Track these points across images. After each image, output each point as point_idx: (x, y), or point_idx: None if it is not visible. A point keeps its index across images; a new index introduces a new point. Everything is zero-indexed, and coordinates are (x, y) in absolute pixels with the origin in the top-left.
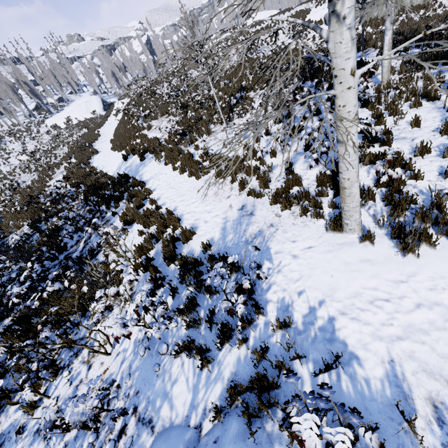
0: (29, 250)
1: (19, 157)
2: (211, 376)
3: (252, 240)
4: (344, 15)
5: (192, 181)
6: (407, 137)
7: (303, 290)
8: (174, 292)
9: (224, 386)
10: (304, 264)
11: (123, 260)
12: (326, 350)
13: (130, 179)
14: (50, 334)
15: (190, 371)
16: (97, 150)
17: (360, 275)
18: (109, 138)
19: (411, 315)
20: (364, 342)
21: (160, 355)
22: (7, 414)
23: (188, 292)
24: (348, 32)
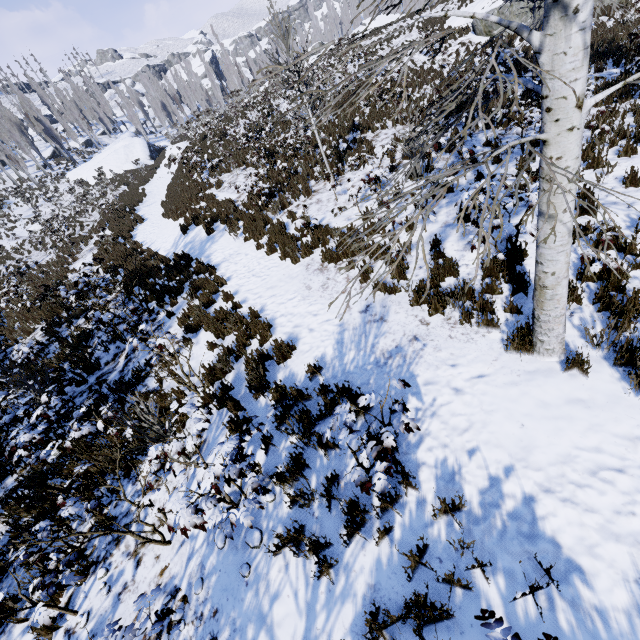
0: (43, 368)
1: (29, 226)
2: (335, 589)
3: (385, 361)
4: (577, 5)
5: (286, 266)
6: (619, 202)
7: (476, 447)
8: (268, 443)
9: (357, 608)
10: (473, 404)
11: (186, 388)
12: (525, 553)
13: (192, 262)
14: (76, 510)
15: (300, 579)
16: (142, 216)
17: (569, 425)
18: (159, 200)
19: None
20: (589, 543)
21: (250, 548)
22: (10, 637)
23: (289, 443)
24: (579, 35)
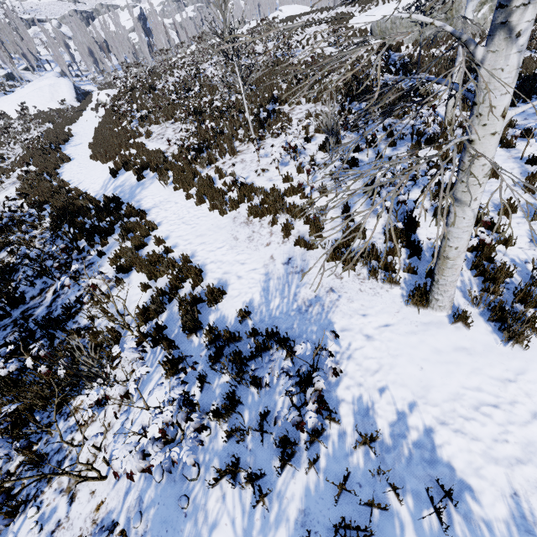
0: None
1: None
2: (270, 516)
3: (307, 309)
4: (520, 30)
5: (214, 217)
6: (485, 189)
7: (385, 386)
8: (203, 381)
9: (290, 532)
10: (382, 349)
11: (118, 326)
12: (427, 476)
13: (123, 205)
14: (5, 452)
15: (237, 507)
16: (68, 156)
17: (457, 369)
18: (86, 142)
19: (528, 428)
20: (475, 466)
21: (188, 481)
22: None
23: (223, 381)
24: (516, 56)
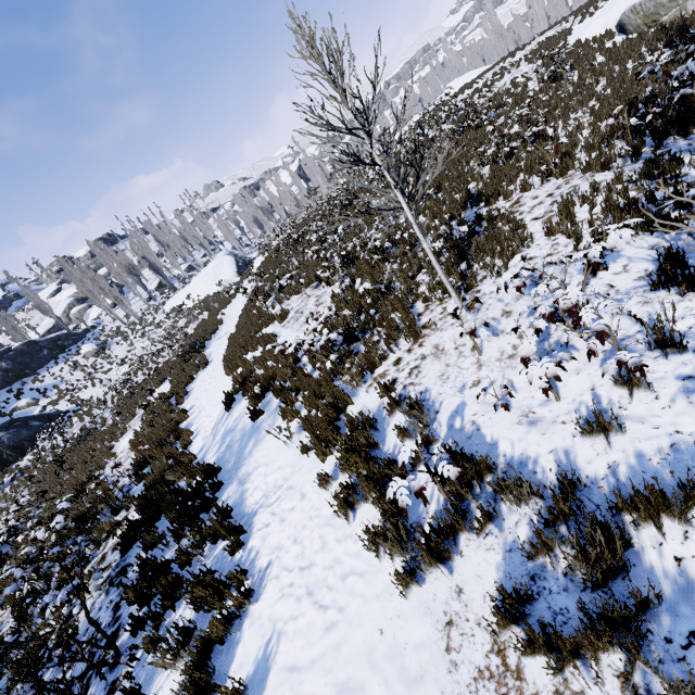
0: None
1: (123, 366)
2: None
3: None
4: None
5: (383, 587)
6: None
7: None
8: None
9: None
10: None
11: None
12: None
13: (220, 488)
14: None
15: None
16: (209, 356)
17: None
18: (232, 329)
19: None
20: None
21: None
22: None
23: None
24: None
